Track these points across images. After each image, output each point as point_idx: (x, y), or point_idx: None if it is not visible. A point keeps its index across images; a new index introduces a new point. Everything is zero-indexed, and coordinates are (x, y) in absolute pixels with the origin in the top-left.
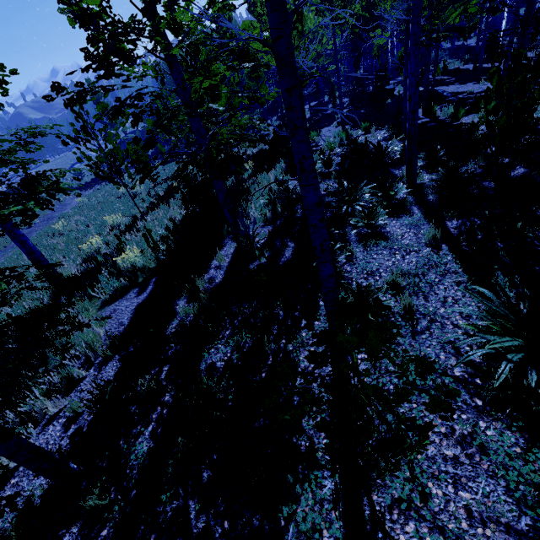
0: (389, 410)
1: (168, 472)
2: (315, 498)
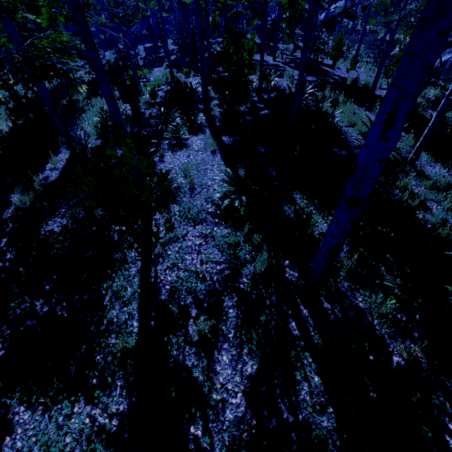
0: (137, 187)
1: (14, 291)
2: (125, 277)
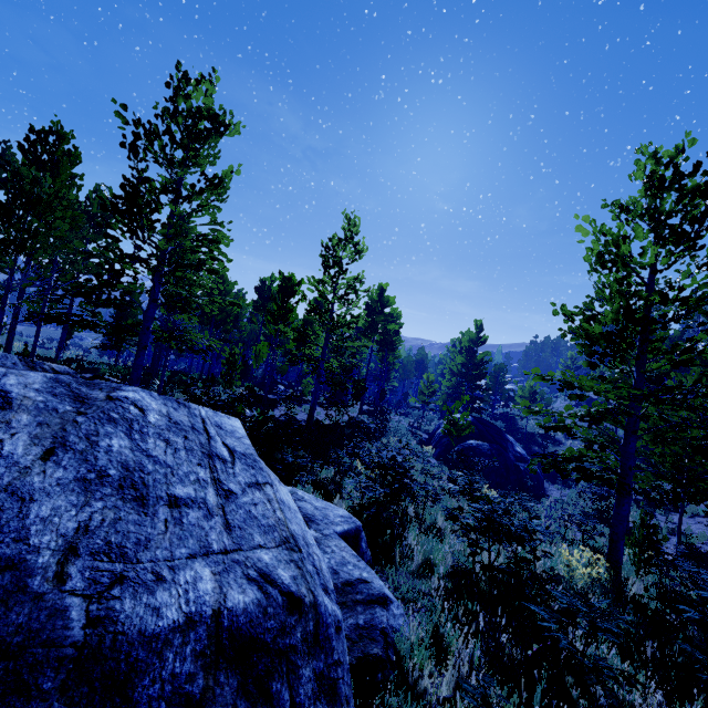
0: None
1: None
2: None
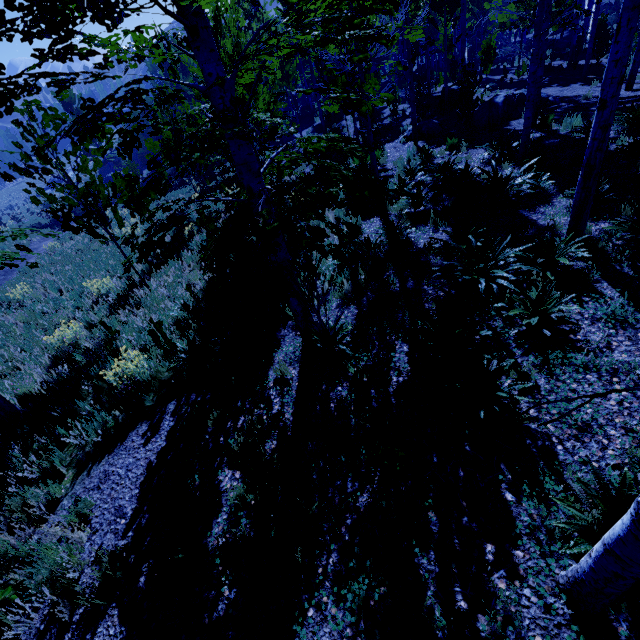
0: None
1: None
2: None
